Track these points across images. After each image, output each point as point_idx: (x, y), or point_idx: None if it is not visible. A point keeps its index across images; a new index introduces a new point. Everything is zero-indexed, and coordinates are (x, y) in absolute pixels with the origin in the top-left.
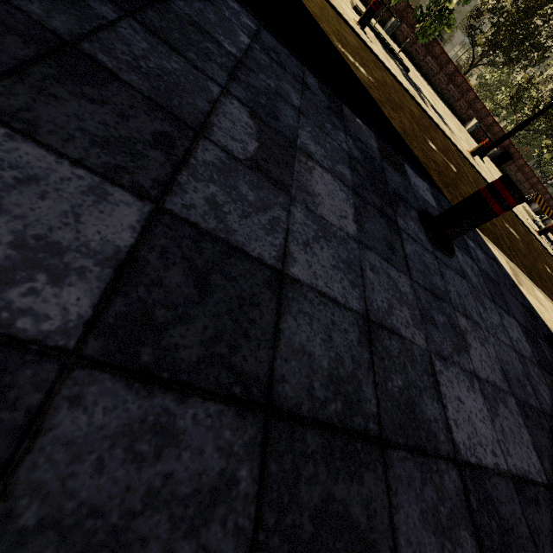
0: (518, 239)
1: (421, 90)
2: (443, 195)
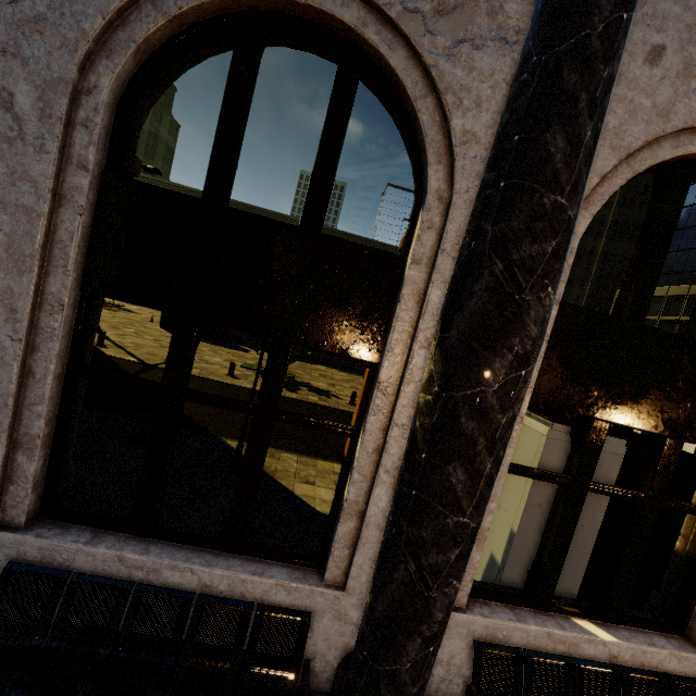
0: None
1: (308, 384)
2: (202, 430)
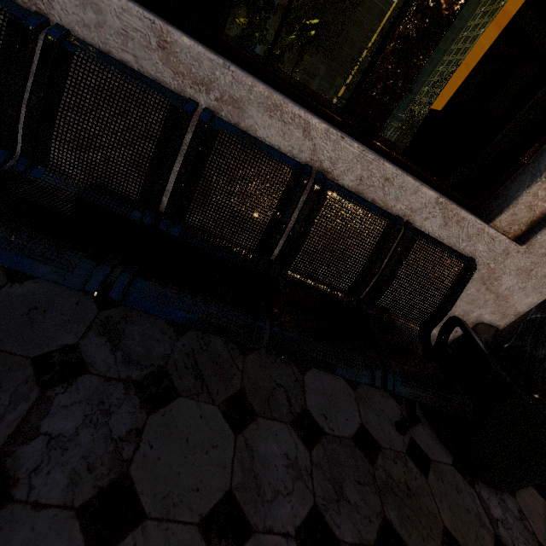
0: None
1: None
2: None
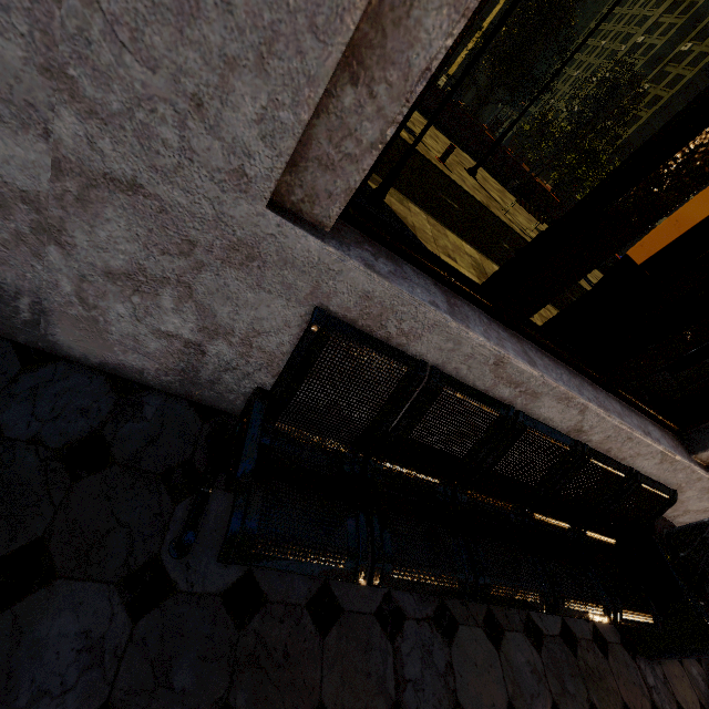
0: (457, 209)
1: None
2: None
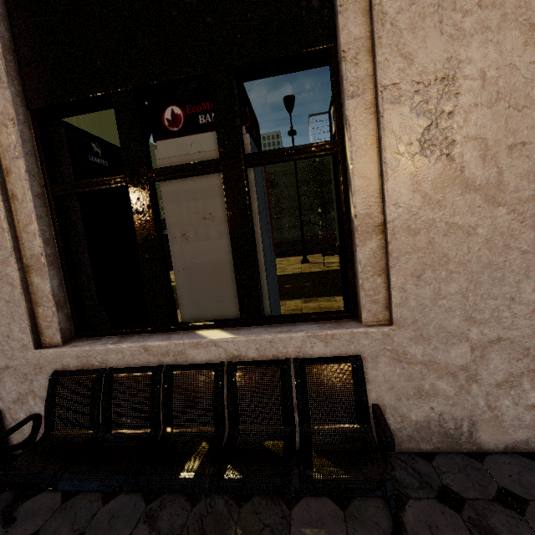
0: None
1: None
2: None
